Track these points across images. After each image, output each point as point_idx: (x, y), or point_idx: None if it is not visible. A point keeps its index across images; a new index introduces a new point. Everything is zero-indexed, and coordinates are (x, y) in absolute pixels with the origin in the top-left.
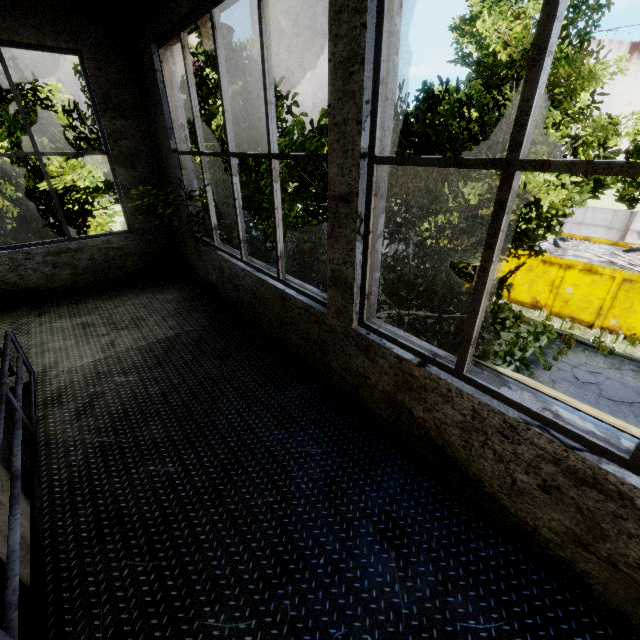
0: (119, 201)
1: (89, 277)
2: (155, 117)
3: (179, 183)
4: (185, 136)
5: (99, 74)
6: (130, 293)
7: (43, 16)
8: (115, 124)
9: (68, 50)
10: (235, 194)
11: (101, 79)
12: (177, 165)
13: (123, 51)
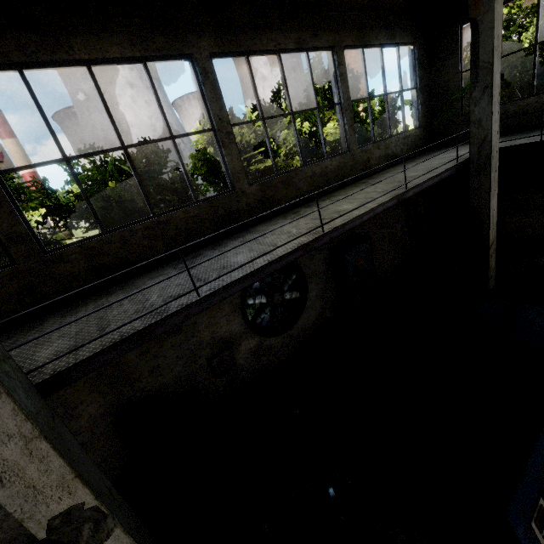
0: (416, 112)
1: (410, 151)
2: (442, 63)
3: (459, 88)
4: (465, 64)
5: (418, 51)
6: (432, 153)
7: (409, 31)
8: (420, 73)
9: (411, 44)
10: (536, 62)
11: (419, 53)
12: (459, 79)
13: (424, 40)
